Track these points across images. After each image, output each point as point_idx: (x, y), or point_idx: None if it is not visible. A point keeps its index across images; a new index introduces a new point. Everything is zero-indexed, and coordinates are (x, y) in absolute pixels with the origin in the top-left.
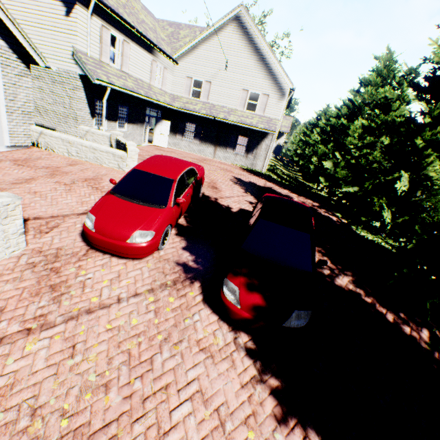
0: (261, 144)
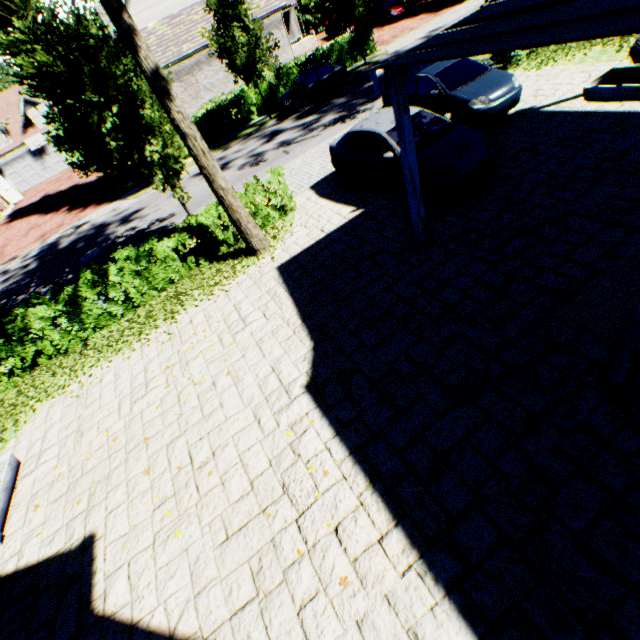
0: (290, 22)
